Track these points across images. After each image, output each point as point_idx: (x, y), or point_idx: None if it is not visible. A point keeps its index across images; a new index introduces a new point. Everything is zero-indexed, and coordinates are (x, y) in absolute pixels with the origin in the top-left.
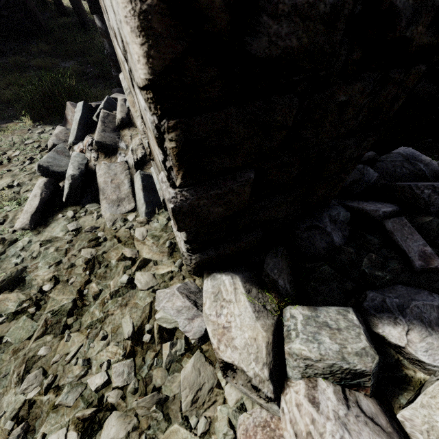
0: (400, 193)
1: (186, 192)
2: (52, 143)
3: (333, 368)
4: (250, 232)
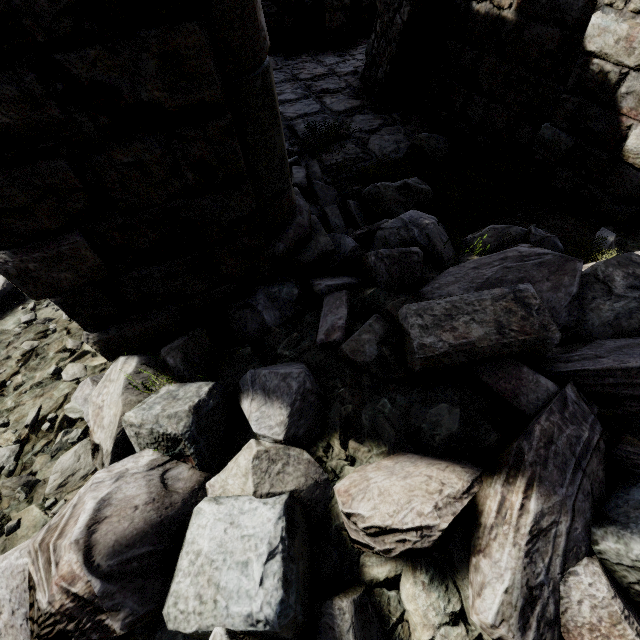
0: (364, 264)
1: (4, 255)
2: None
3: (154, 434)
4: (160, 311)
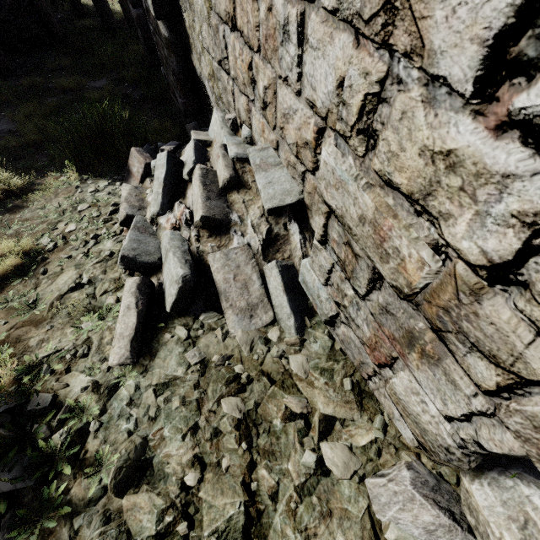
0: None
1: None
2: (125, 214)
3: None
4: None
